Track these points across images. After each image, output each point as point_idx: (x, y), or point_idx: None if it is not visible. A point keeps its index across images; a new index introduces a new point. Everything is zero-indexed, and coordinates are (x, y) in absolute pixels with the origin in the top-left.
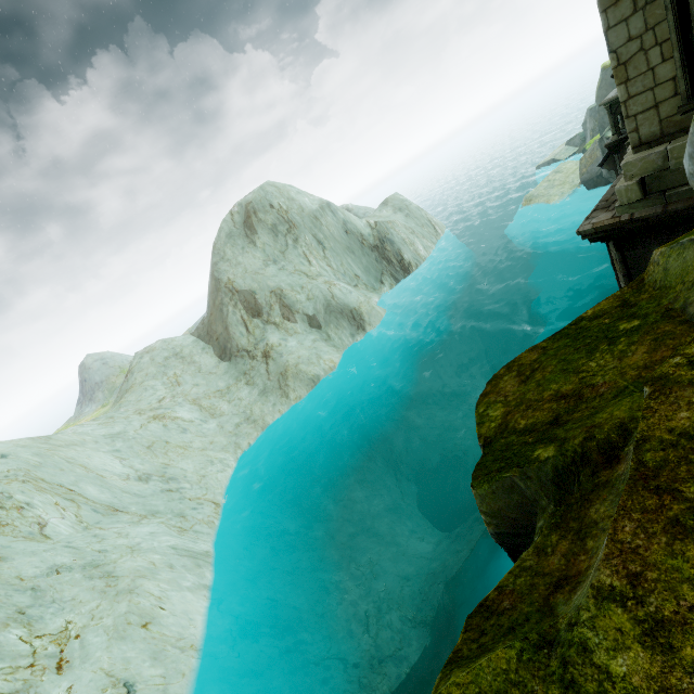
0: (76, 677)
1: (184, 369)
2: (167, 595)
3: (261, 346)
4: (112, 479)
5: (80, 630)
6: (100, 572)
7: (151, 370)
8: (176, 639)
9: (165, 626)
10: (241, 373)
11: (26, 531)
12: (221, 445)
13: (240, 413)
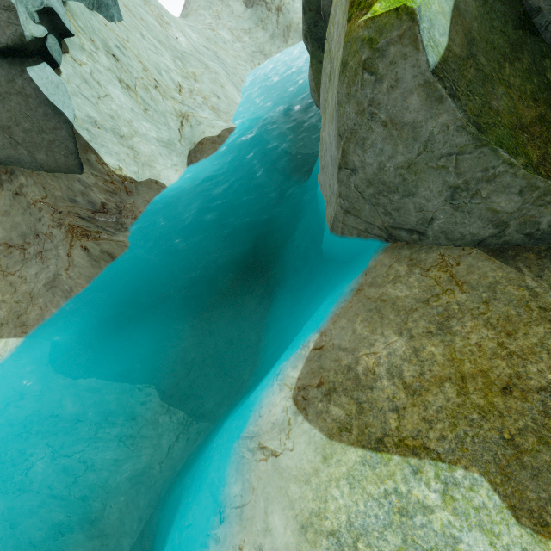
0: (201, 85)
1: (223, 9)
2: (228, 85)
3: (277, 2)
4: (195, 43)
5: (200, 75)
6: (203, 63)
7: (202, 3)
8: (231, 99)
9: (228, 92)
10: (259, 21)
11: (171, 36)
12: (244, 59)
13: (256, 46)
